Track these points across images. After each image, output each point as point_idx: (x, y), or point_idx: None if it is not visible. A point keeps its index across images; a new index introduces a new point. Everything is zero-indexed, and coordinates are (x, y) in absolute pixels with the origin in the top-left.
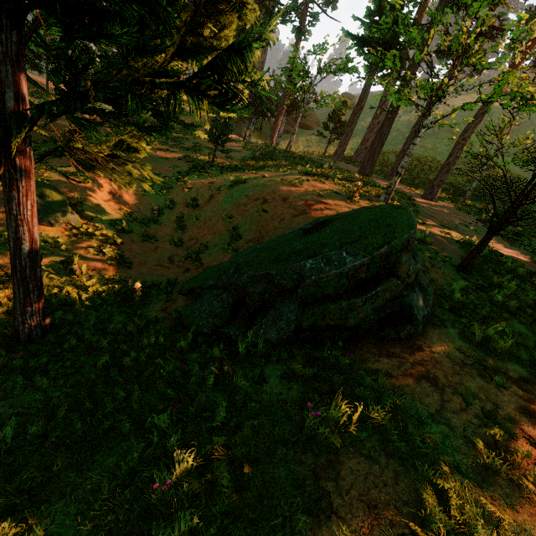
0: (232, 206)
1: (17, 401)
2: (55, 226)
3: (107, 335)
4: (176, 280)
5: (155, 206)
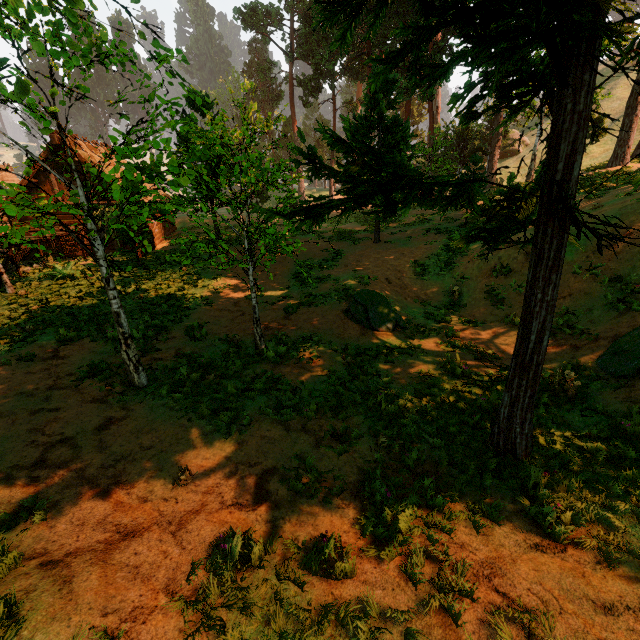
0: (582, 255)
1: (634, 536)
2: (391, 330)
3: (604, 441)
4: (580, 362)
5: (454, 287)
